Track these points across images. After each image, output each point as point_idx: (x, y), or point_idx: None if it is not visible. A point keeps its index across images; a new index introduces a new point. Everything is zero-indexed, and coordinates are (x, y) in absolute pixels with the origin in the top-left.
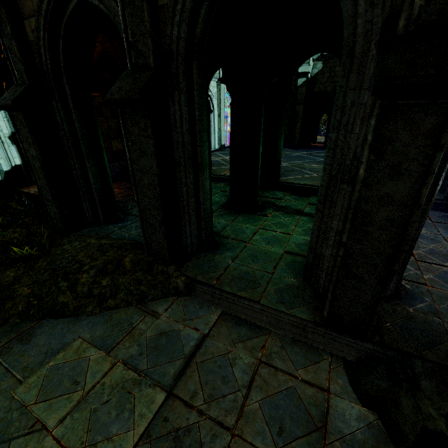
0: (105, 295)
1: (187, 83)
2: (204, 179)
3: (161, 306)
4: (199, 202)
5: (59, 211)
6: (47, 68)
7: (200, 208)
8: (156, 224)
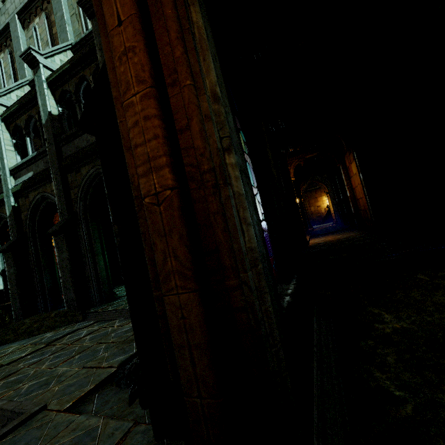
0: (33, 330)
1: (85, 221)
2: (99, 260)
3: (64, 327)
4: (98, 273)
5: (21, 304)
6: (29, 229)
7: (99, 276)
8: (70, 286)
